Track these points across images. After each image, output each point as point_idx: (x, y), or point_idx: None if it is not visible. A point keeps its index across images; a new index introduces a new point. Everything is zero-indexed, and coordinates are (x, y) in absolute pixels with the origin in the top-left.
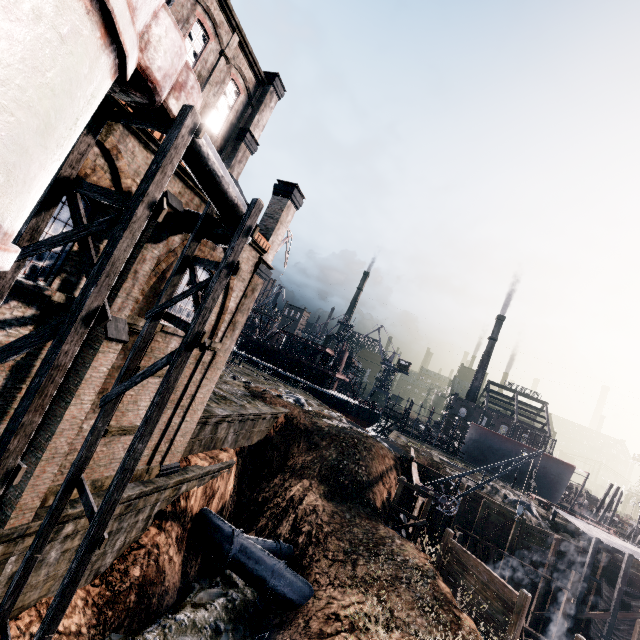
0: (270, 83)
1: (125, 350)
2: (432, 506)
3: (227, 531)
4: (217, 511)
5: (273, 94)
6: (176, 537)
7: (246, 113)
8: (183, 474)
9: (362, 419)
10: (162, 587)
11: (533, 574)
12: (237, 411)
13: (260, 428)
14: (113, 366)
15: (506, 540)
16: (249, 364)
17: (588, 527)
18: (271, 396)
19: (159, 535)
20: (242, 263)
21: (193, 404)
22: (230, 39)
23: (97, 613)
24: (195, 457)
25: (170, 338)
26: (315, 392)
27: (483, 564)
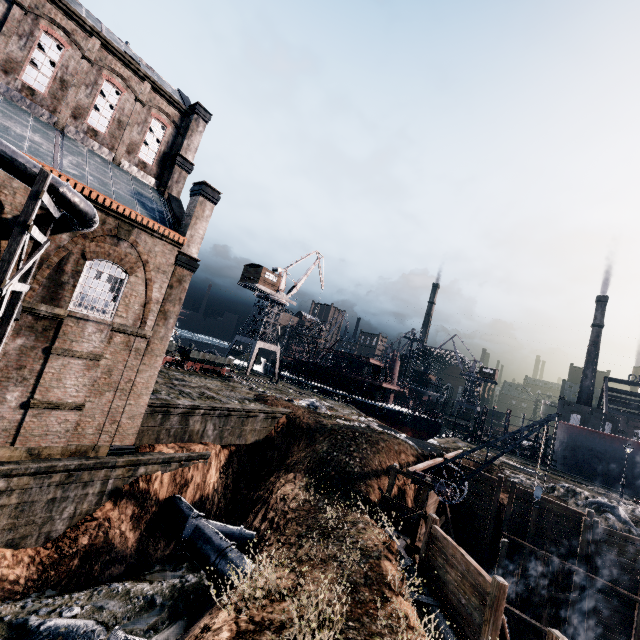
0: (193, 112)
1: (36, 333)
2: (473, 511)
3: (187, 514)
4: (194, 501)
5: (199, 120)
6: (132, 515)
7: (177, 142)
8: (138, 456)
9: (420, 430)
10: (107, 557)
11: (624, 598)
12: (208, 404)
13: (254, 427)
14: (26, 346)
15: (576, 551)
16: (294, 384)
17: None
18: (273, 398)
19: (113, 511)
20: (157, 257)
21: (134, 388)
22: (142, 87)
23: (41, 571)
24: (162, 445)
25: (84, 324)
26: (363, 405)
27: (461, 550)
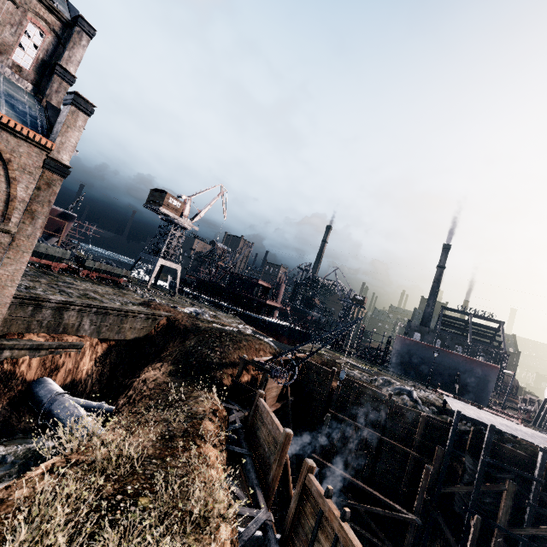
0: (76, 24)
1: None
2: (312, 395)
3: (51, 392)
4: (65, 384)
5: (82, 34)
6: None
7: (57, 52)
8: (2, 341)
9: (294, 339)
10: None
11: (403, 452)
12: (84, 301)
13: (133, 325)
14: None
15: (377, 421)
16: (192, 299)
17: (470, 409)
18: (157, 304)
19: None
20: (22, 157)
21: None
22: None
23: None
24: (33, 334)
25: None
26: (250, 318)
27: (271, 414)
